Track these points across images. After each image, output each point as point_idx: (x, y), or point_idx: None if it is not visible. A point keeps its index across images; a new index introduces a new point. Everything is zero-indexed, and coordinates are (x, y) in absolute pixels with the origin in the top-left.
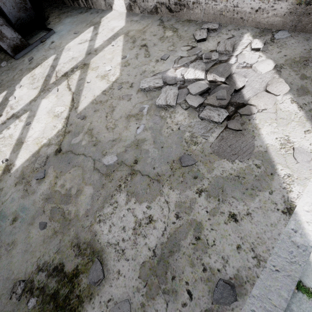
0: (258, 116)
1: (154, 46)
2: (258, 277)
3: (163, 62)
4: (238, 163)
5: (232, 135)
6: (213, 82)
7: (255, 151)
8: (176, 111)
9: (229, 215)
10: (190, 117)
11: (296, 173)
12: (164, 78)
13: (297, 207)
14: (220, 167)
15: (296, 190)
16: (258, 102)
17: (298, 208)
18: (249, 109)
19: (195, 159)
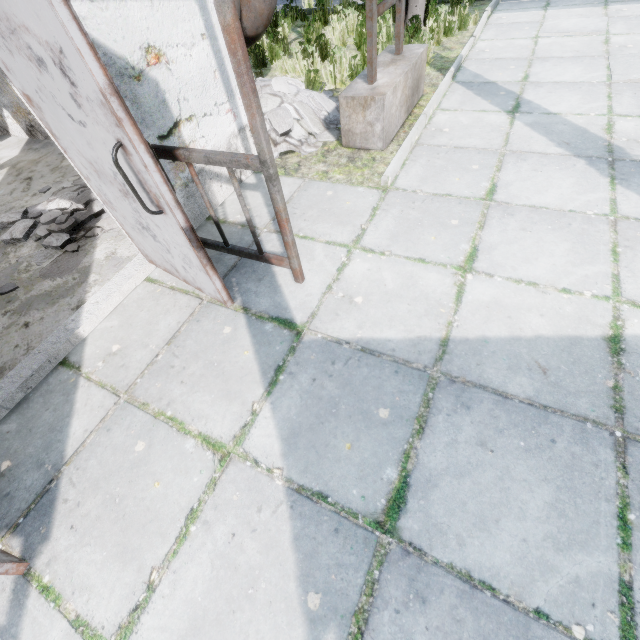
0: (103, 236)
1: (40, 178)
2: (20, 362)
3: (41, 195)
4: (59, 280)
5: (68, 257)
6: (80, 210)
7: (81, 267)
8: (25, 244)
9: (24, 324)
10: (37, 248)
11: (103, 277)
12: (31, 213)
13: (87, 302)
14: (40, 287)
15: (94, 290)
16: (103, 223)
17: (87, 303)
18: (94, 231)
19: (19, 285)
